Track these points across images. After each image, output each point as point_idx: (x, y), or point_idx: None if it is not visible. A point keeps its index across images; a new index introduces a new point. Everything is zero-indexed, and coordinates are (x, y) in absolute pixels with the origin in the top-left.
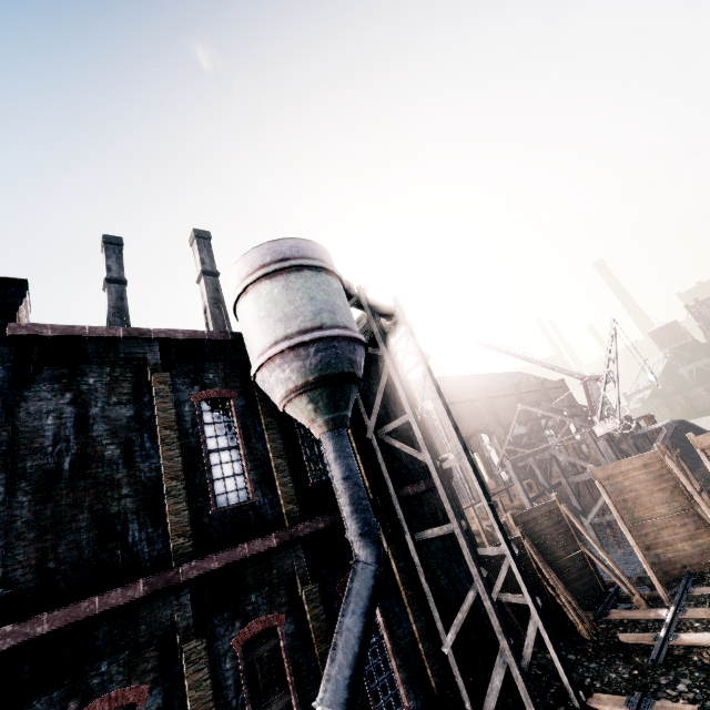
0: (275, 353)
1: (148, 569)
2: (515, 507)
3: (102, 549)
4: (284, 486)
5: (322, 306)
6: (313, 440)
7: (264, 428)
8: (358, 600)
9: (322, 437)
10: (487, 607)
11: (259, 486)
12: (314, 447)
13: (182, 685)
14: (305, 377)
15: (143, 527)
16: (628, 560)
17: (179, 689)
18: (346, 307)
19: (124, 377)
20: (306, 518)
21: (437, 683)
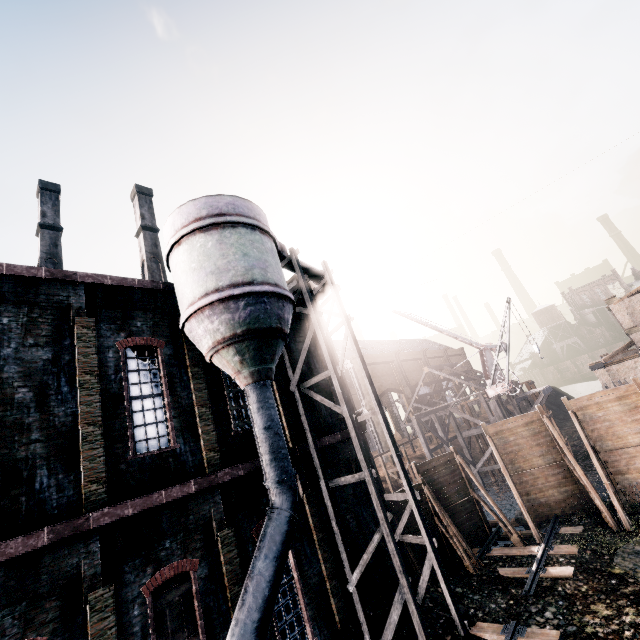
0: (205, 304)
1: (55, 516)
2: (417, 457)
3: (4, 496)
4: (207, 434)
5: (254, 263)
6: (238, 391)
7: (190, 378)
8: (272, 545)
9: (246, 388)
10: (390, 548)
11: (181, 433)
12: (239, 398)
13: (84, 634)
14: (233, 330)
15: (53, 473)
16: (506, 503)
17: (80, 639)
18: (278, 266)
19: (44, 319)
20: (227, 465)
21: (341, 619)
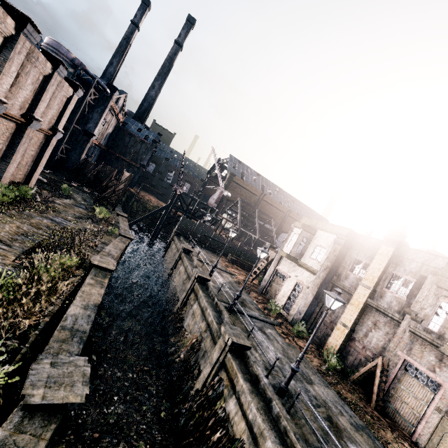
0: None
1: None
2: None
3: None
4: None
5: None
6: None
7: None
8: None
9: None
10: None
11: None
12: None
13: None
14: None
15: None
16: None
17: None
18: None
19: None
20: None
21: None
